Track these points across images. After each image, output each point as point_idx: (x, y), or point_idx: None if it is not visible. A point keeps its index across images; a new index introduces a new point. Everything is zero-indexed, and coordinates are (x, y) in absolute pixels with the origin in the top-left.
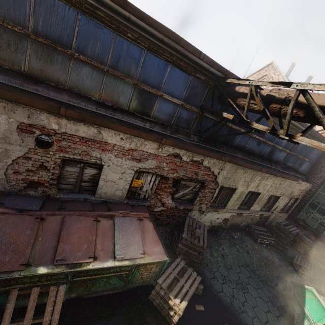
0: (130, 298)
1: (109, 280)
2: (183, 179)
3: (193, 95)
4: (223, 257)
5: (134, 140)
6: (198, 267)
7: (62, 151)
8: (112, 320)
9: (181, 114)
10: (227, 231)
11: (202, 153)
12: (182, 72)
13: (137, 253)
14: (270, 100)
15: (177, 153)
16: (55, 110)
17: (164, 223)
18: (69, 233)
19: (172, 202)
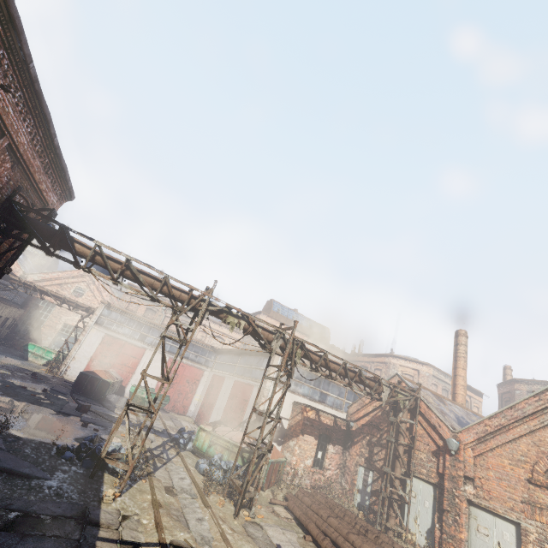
0: None
1: None
2: None
3: None
4: None
5: None
6: None
7: None
8: None
9: None
10: None
11: None
12: None
13: None
14: (25, 284)
15: None
16: None
17: None
18: None
19: None
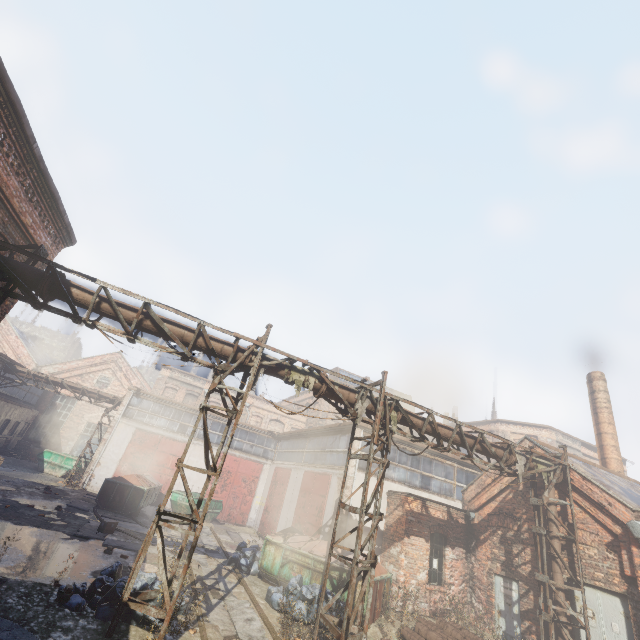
0: None
1: None
2: None
3: None
4: None
5: None
6: None
7: None
8: None
9: None
10: None
11: None
12: None
13: None
14: (36, 376)
15: None
16: None
17: None
18: None
19: None
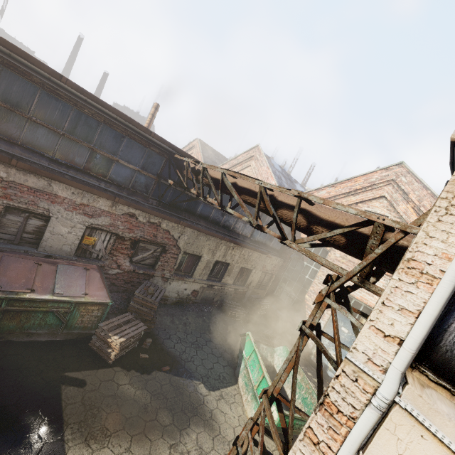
0: (68, 345)
1: (45, 318)
2: (142, 241)
3: (149, 163)
4: (185, 325)
5: (86, 196)
6: (153, 330)
7: (7, 198)
8: (45, 357)
9: (138, 179)
10: (198, 305)
11: (159, 215)
12: (137, 144)
13: (79, 293)
14: (198, 173)
15: (132, 212)
16: (7, 160)
17: (121, 289)
18: (7, 269)
19: (131, 266)
